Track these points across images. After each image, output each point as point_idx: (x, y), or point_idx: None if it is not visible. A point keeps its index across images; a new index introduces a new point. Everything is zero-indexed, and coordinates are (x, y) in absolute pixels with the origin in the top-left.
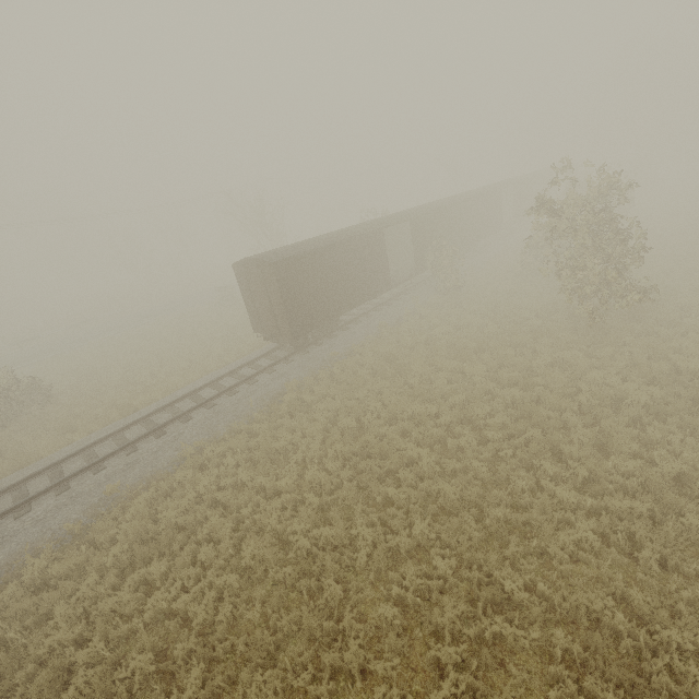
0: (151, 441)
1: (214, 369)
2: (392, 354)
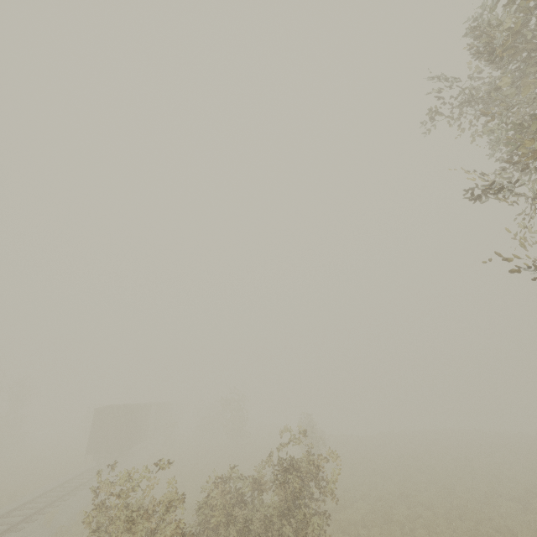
0: (81, 491)
1: (45, 483)
2: (171, 459)
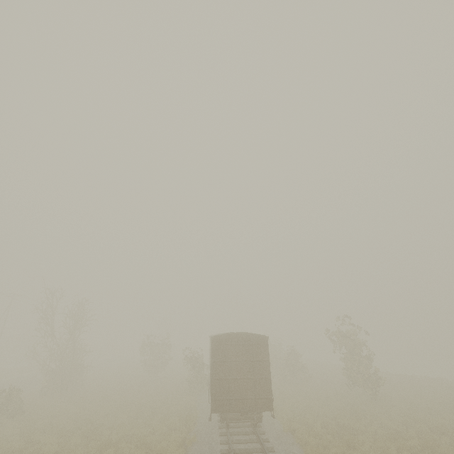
0: None
1: None
2: (324, 422)
